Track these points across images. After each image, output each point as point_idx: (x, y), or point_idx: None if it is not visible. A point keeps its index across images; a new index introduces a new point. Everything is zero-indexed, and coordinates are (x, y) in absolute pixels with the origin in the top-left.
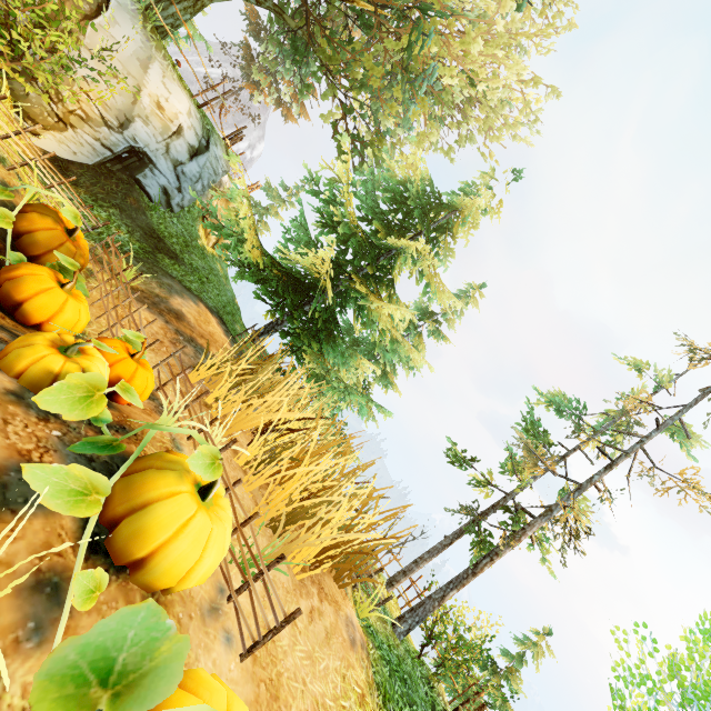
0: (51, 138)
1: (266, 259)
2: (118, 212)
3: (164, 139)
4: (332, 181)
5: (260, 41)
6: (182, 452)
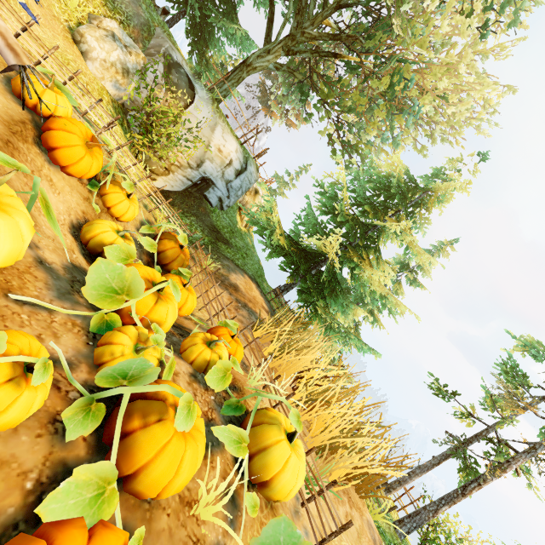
0: (161, 180)
1: (287, 242)
2: (195, 218)
3: (221, 169)
4: (333, 184)
5: (270, 78)
6: (262, 399)
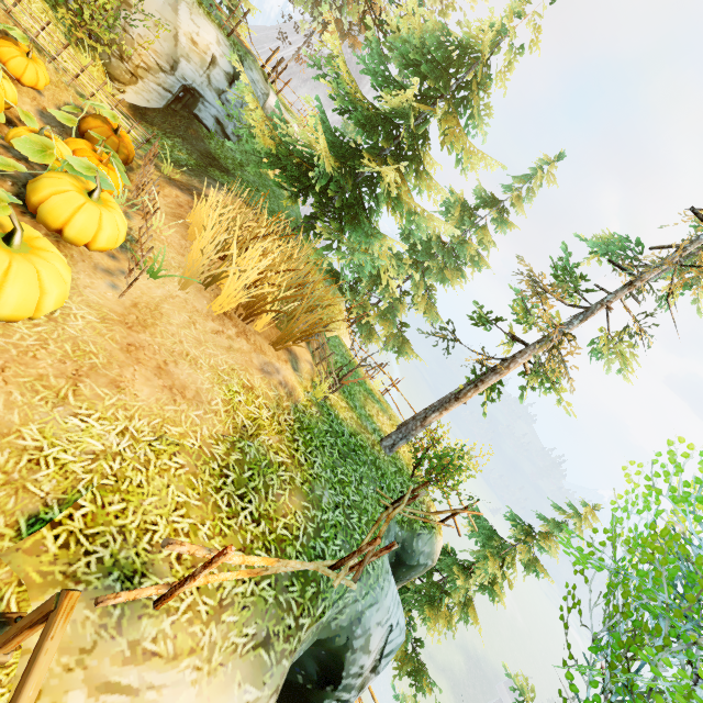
0: (131, 92)
1: (281, 149)
2: (181, 141)
3: (205, 72)
4: (330, 59)
5: None
6: (131, 220)
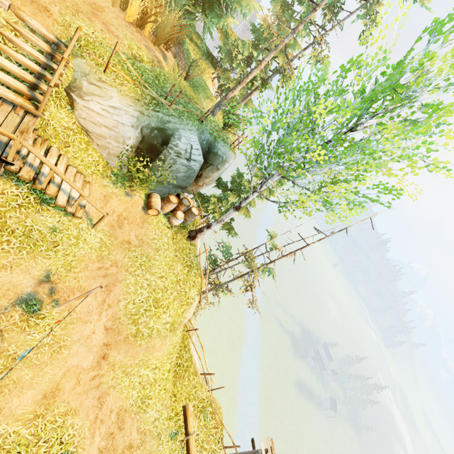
0: None
1: None
2: None
3: None
4: None
5: None
6: None
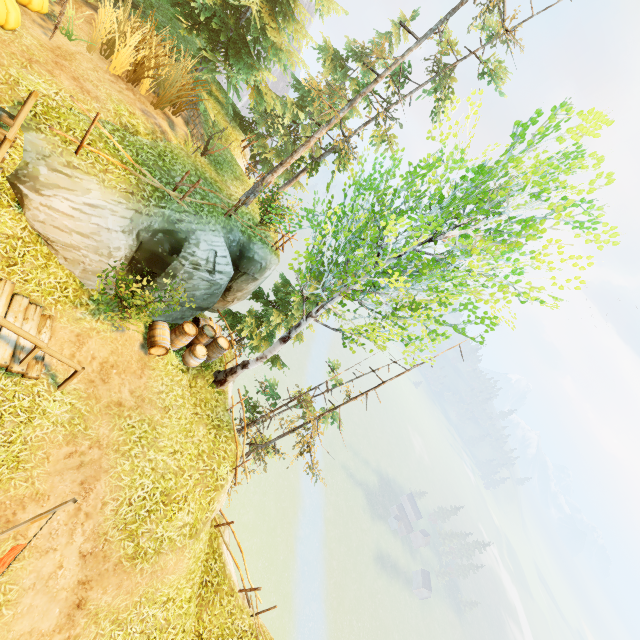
0: None
1: None
2: None
3: None
4: None
5: None
6: (54, 7)
